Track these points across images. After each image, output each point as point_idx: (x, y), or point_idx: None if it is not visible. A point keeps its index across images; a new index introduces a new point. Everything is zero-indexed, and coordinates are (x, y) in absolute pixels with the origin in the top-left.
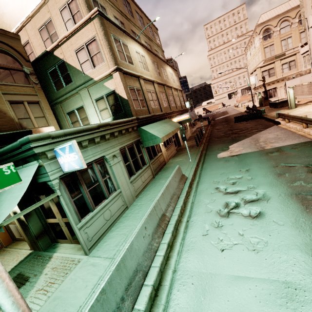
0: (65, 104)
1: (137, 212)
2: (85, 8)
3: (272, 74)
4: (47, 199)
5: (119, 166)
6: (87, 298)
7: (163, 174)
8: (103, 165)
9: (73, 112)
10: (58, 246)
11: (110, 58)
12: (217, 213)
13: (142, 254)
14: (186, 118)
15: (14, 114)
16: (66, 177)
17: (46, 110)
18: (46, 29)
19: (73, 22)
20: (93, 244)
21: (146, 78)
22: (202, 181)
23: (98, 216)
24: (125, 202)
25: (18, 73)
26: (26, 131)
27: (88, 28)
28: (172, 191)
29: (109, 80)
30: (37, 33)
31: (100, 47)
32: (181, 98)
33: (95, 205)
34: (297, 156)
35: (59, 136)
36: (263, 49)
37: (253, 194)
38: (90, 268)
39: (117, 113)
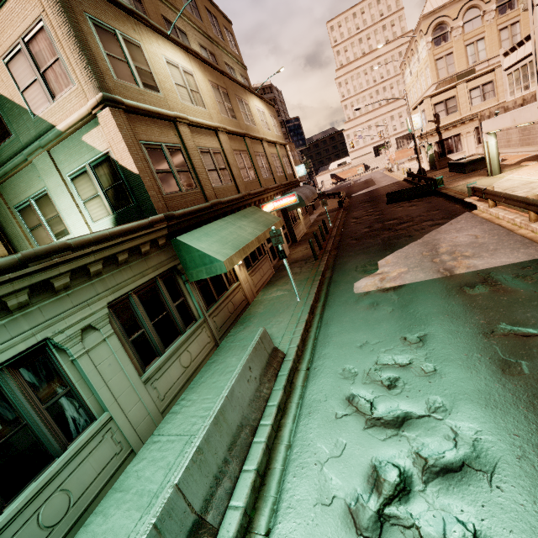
0: (8, 186)
1: (150, 474)
2: None
3: (452, 109)
4: None
5: (105, 351)
6: None
7: (238, 335)
8: (44, 366)
9: (29, 206)
10: None
11: (86, 75)
12: (349, 516)
13: None
14: (291, 203)
15: None
16: None
17: None
18: None
19: None
20: None
21: (195, 121)
22: (318, 367)
23: (12, 532)
24: (126, 440)
25: None
26: None
27: None
28: (238, 417)
29: (92, 128)
30: None
31: (58, 47)
32: (284, 160)
33: (4, 498)
34: (535, 302)
35: None
36: (434, 62)
37: (446, 439)
38: None
39: (121, 206)
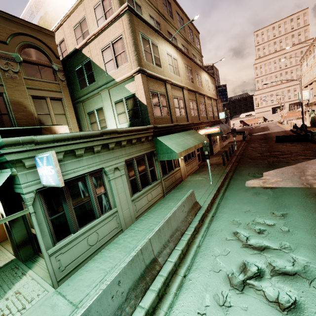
0: (87, 103)
1: (130, 240)
2: (117, 4)
3: None
4: (13, 216)
5: (120, 181)
6: None
7: (175, 194)
8: (99, 179)
9: (93, 113)
10: (37, 261)
11: (134, 58)
12: (227, 278)
13: None
14: (215, 132)
15: (34, 109)
16: (46, 190)
17: (67, 108)
18: (79, 28)
19: (105, 19)
20: (65, 275)
21: (174, 83)
22: (218, 216)
23: (79, 240)
24: (120, 223)
25: (46, 69)
26: (34, 128)
27: (116, 25)
28: (176, 225)
29: (130, 82)
30: (72, 31)
31: (125, 46)
32: (214, 108)
33: (79, 226)
34: None
35: (45, 142)
36: None
37: (288, 261)
38: (48, 313)
39: (134, 118)
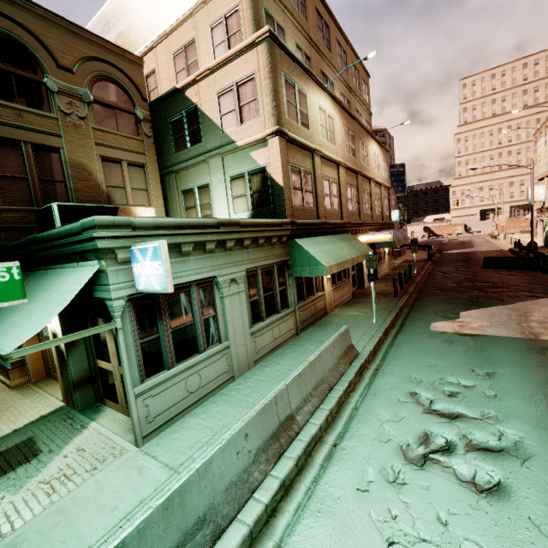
0: (183, 175)
1: (247, 392)
2: (251, 26)
3: None
4: (96, 329)
5: (237, 300)
6: (105, 534)
7: (316, 333)
8: (209, 293)
9: (192, 192)
10: (102, 411)
11: (271, 112)
12: (400, 450)
13: (224, 488)
14: (385, 240)
15: (103, 178)
16: (139, 298)
17: (151, 181)
18: (183, 55)
19: (227, 47)
20: (153, 429)
21: (326, 155)
22: (386, 369)
23: (176, 381)
24: (232, 367)
25: (126, 117)
26: (108, 208)
27: (248, 58)
28: (321, 374)
29: (260, 148)
30: (170, 59)
31: (259, 92)
32: (384, 202)
33: (176, 360)
34: None
35: (145, 228)
36: None
37: (492, 434)
38: (133, 476)
39: (260, 206)
